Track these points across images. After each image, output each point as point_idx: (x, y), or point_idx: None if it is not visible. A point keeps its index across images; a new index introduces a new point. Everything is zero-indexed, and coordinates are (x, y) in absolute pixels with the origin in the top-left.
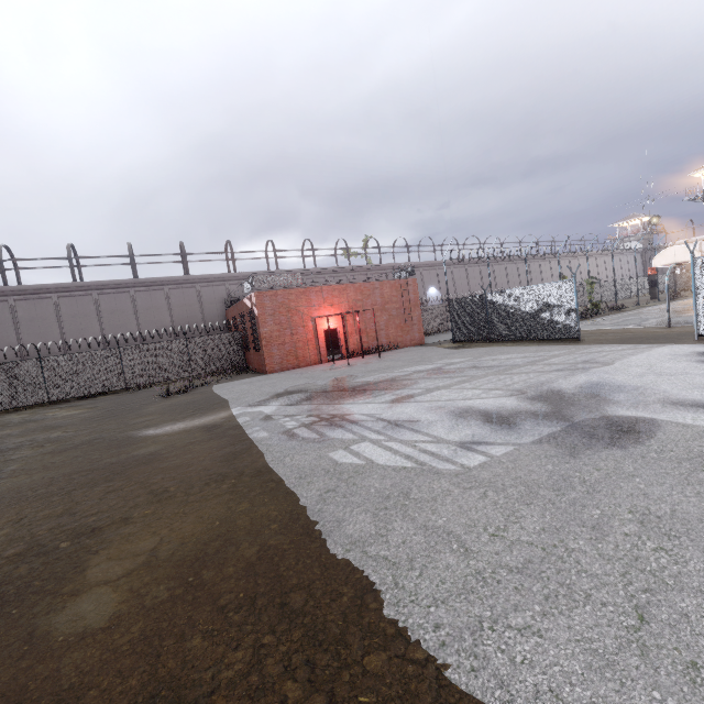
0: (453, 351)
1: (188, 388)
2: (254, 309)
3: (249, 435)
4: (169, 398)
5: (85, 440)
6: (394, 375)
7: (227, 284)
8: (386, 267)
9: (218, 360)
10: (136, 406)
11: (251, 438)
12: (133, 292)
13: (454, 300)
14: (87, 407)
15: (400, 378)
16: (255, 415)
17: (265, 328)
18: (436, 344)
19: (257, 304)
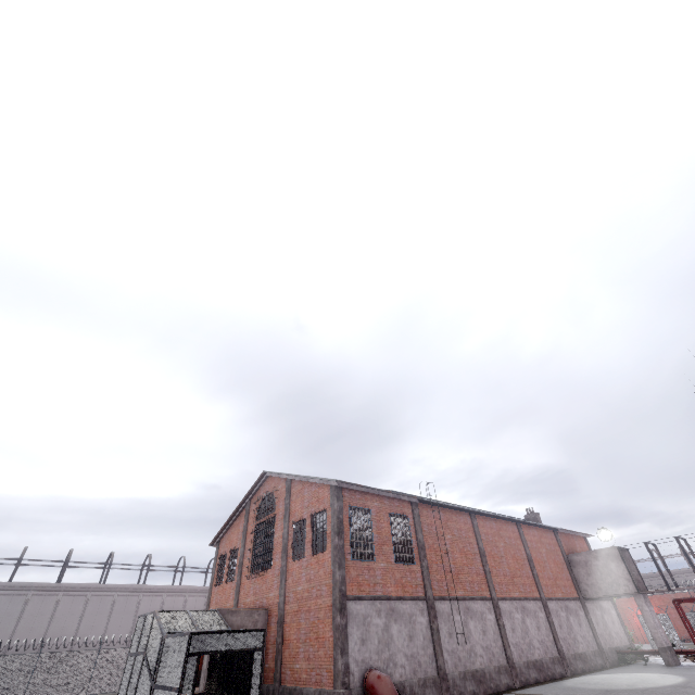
0: None
1: None
2: None
3: None
4: None
5: None
6: None
7: None
8: None
9: None
10: None
11: None
12: None
13: None
14: None
15: None
16: None
17: None
18: None
19: None
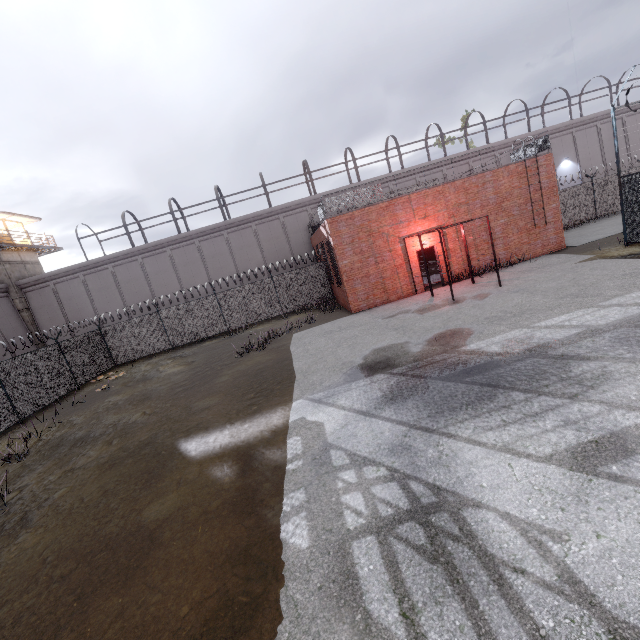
0: (639, 267)
1: (267, 343)
2: (329, 239)
3: (282, 520)
4: (248, 357)
5: (140, 443)
6: (540, 338)
7: (308, 209)
8: (495, 147)
9: (305, 295)
10: (217, 368)
11: (280, 541)
12: (226, 234)
13: (632, 176)
14: (187, 362)
15: (559, 353)
16: (311, 437)
17: (344, 260)
18: (589, 250)
19: (332, 233)
